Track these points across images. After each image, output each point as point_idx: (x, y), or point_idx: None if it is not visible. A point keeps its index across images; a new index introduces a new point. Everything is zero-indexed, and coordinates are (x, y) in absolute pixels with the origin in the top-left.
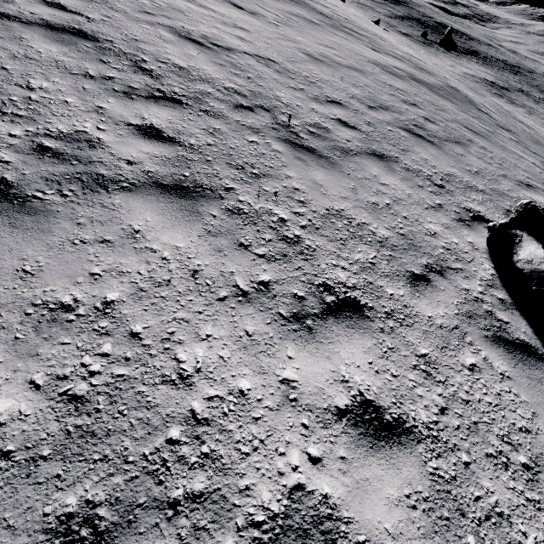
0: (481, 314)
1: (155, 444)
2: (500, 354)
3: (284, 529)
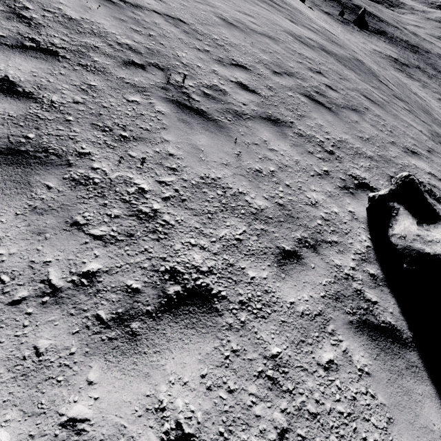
0: (349, 295)
1: None
2: (362, 343)
3: None
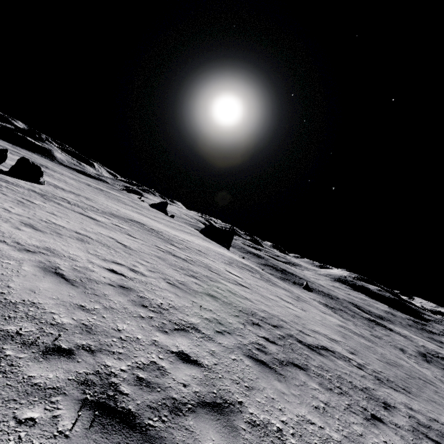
0: None
1: None
2: None
3: None
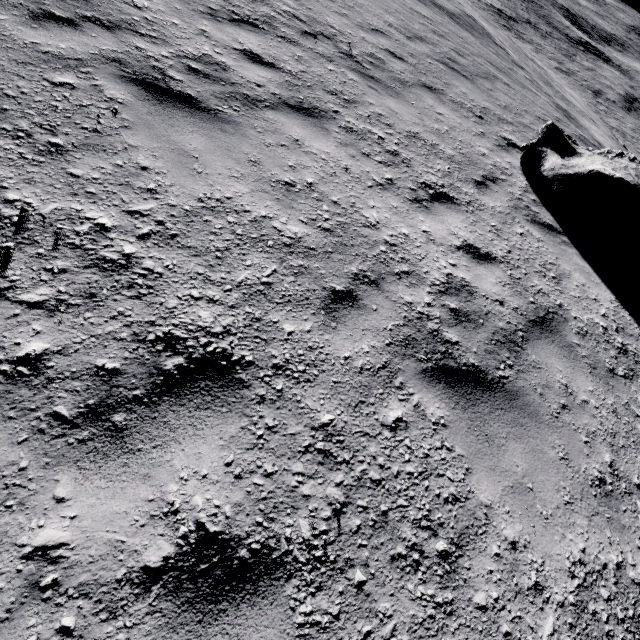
0: (522, 208)
1: (376, 252)
2: (536, 229)
3: (449, 288)
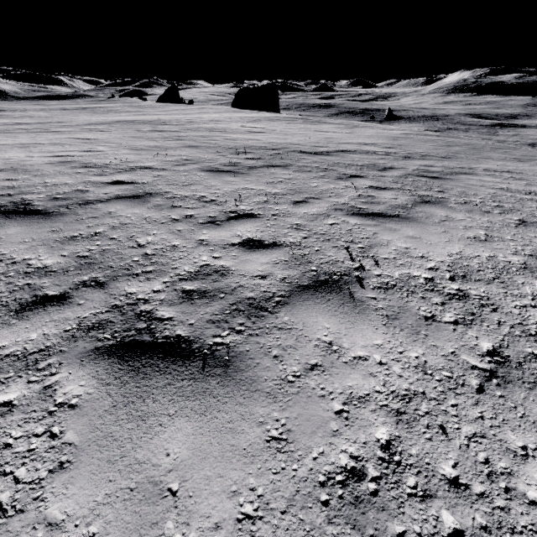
0: None
1: None
2: None
3: None
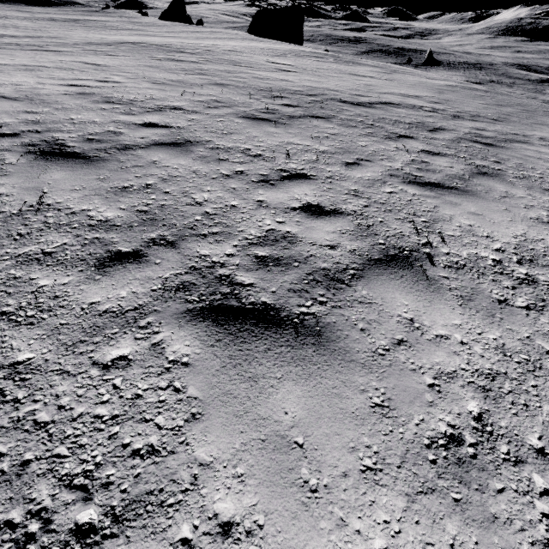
0: None
1: None
2: None
3: None
